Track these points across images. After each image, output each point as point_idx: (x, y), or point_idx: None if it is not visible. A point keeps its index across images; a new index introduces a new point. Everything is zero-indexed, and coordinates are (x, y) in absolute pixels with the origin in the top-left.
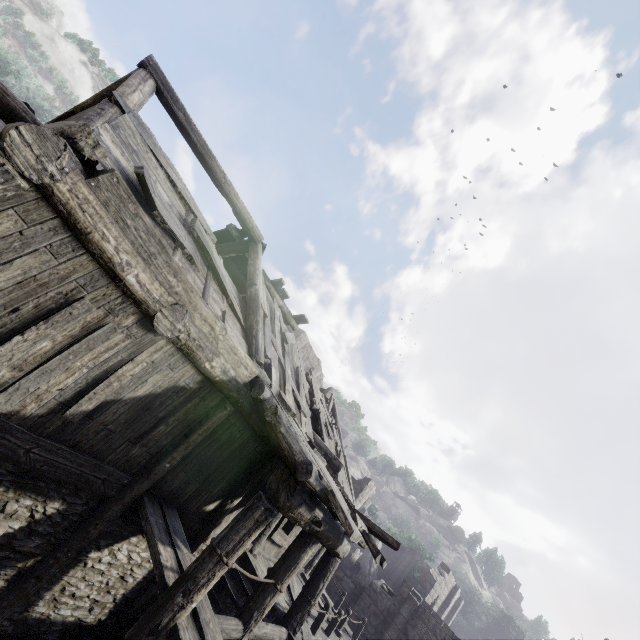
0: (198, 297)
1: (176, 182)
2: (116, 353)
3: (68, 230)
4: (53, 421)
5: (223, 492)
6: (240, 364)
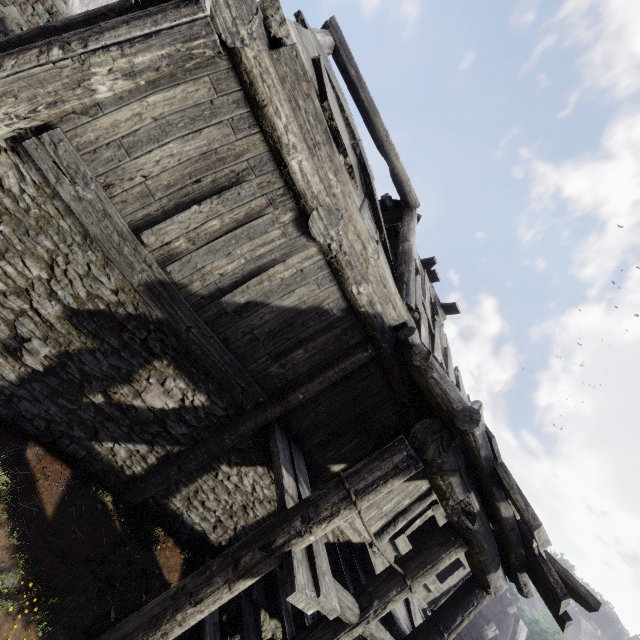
0: (355, 205)
1: (344, 107)
2: (271, 250)
3: (248, 105)
4: (211, 306)
5: (350, 456)
6: (388, 301)
